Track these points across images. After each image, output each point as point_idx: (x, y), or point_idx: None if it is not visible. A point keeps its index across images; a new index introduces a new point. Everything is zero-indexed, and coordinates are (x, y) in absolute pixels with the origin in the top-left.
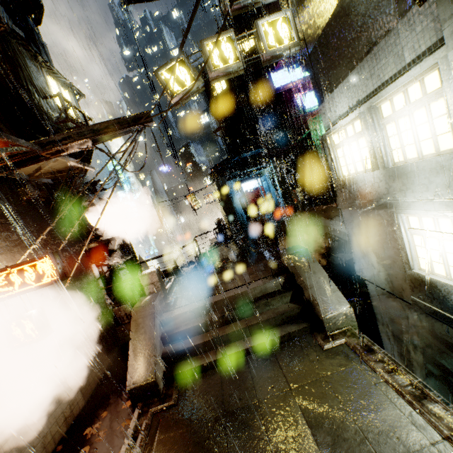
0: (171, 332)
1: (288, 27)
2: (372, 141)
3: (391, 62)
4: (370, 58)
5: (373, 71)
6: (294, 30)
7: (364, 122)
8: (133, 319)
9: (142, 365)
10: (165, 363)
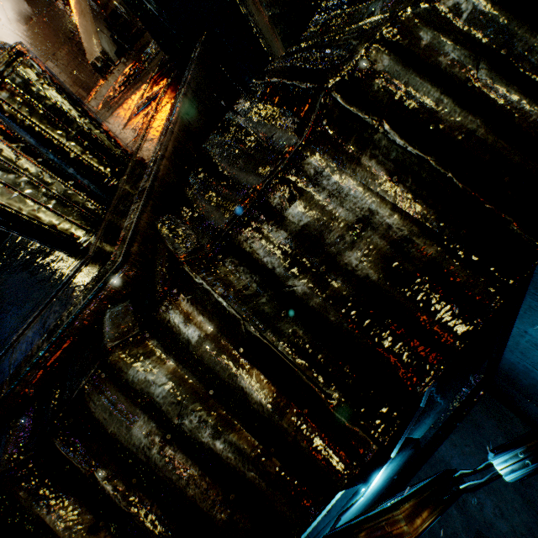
0: (110, 13)
1: None
2: None
3: None
4: None
5: None
6: None
7: None
8: (73, 8)
9: (92, 43)
10: (116, 44)
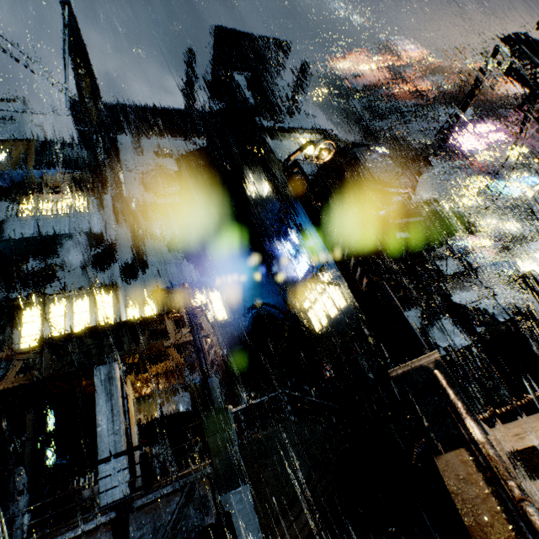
0: None
1: (490, 240)
2: (537, 263)
3: (533, 248)
4: (526, 247)
5: (529, 249)
6: (493, 241)
7: (532, 260)
8: None
9: None
10: None
